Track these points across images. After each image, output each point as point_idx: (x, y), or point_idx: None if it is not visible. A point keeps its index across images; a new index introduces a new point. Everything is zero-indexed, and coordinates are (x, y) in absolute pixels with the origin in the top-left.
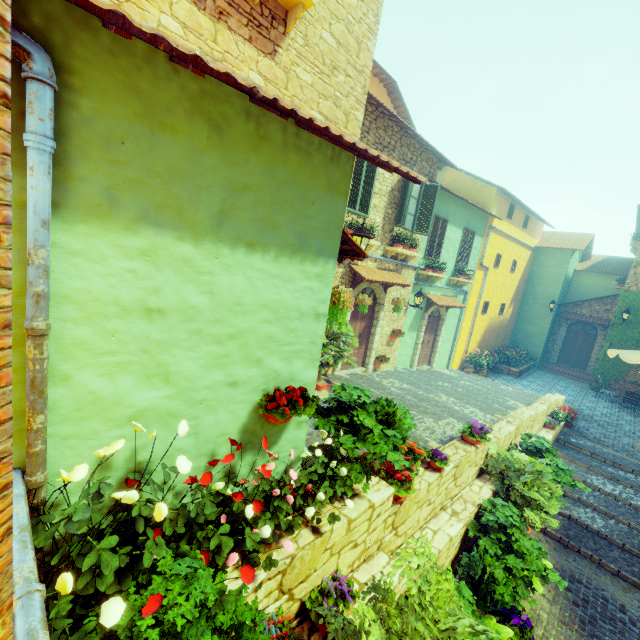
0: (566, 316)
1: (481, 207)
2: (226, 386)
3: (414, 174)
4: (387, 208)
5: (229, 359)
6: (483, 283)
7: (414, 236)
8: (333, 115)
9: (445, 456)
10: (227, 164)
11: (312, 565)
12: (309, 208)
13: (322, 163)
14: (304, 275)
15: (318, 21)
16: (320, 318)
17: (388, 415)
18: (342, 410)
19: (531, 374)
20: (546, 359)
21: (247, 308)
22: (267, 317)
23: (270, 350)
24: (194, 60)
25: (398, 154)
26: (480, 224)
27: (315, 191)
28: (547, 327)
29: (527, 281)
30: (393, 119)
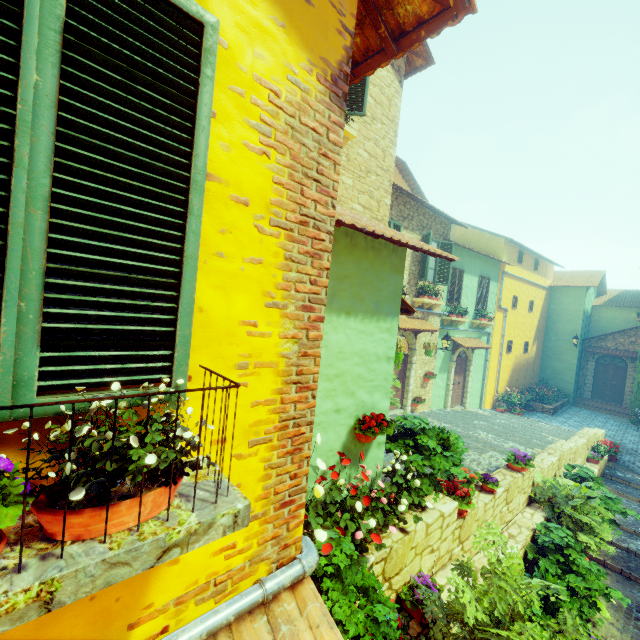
0: (592, 350)
1: (492, 256)
2: (333, 412)
3: (451, 256)
4: (411, 266)
5: (335, 392)
6: (504, 324)
7: (436, 287)
8: (369, 204)
9: (495, 479)
10: (336, 264)
11: (403, 560)
12: (381, 284)
13: (387, 254)
14: (379, 330)
15: (355, 144)
16: (390, 360)
17: (443, 440)
18: (406, 436)
19: (566, 411)
20: (579, 395)
21: (346, 355)
22: (357, 361)
23: (359, 385)
24: (337, 221)
25: (416, 222)
26: (493, 271)
27: (384, 273)
28: (574, 362)
29: (546, 319)
30: (410, 196)
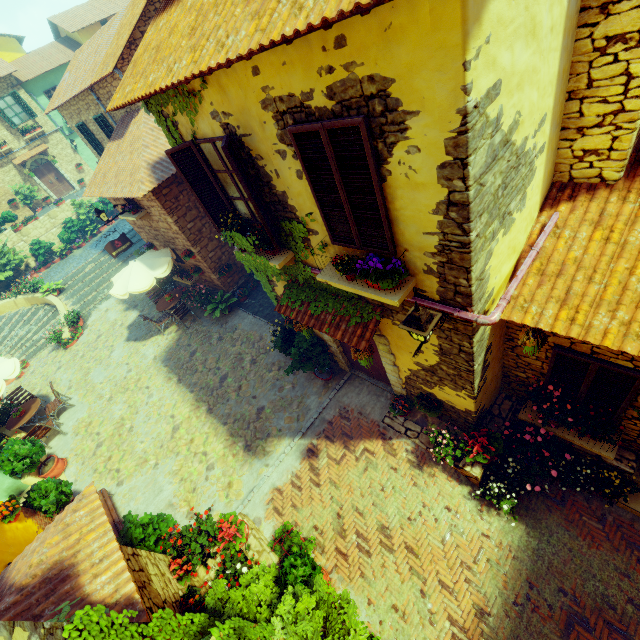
0: None
1: (66, 62)
2: None
3: None
4: (4, 124)
5: None
6: None
7: (37, 119)
8: None
9: (35, 216)
10: None
11: None
12: None
13: None
14: None
15: None
16: None
17: (3, 216)
18: None
19: None
20: None
21: None
22: None
23: None
24: None
25: None
26: None
27: None
28: None
29: None
30: None
